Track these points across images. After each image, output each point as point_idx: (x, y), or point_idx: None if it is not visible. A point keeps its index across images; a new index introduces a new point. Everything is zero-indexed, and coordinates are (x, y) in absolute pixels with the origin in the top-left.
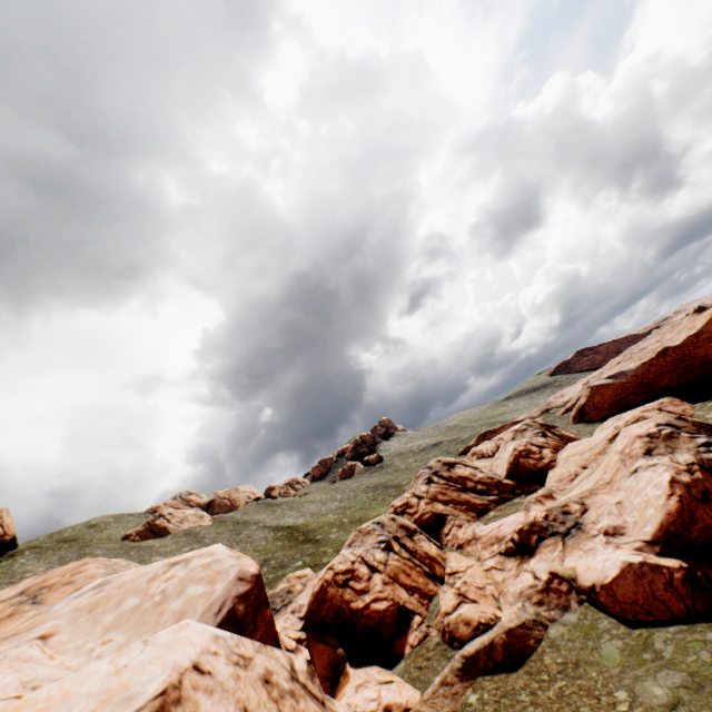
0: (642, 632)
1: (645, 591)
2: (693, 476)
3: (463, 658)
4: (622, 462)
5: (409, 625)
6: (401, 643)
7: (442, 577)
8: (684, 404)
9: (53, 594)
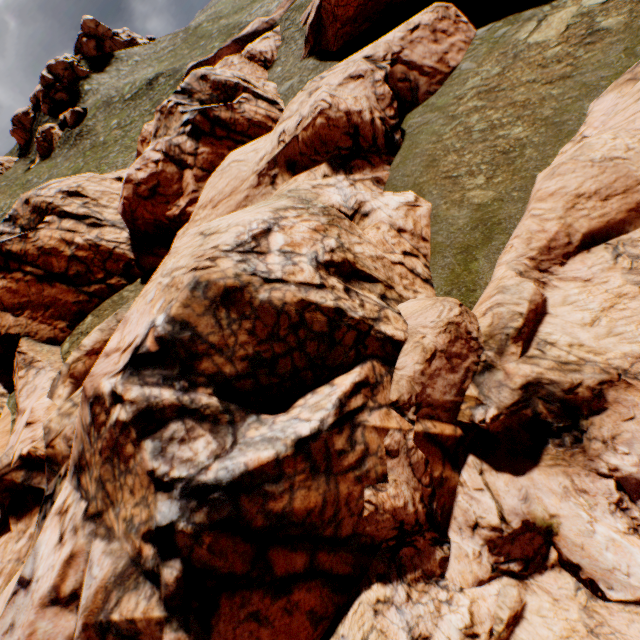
0: None
1: None
2: None
3: None
4: None
5: None
6: None
7: None
8: (459, 29)
9: None
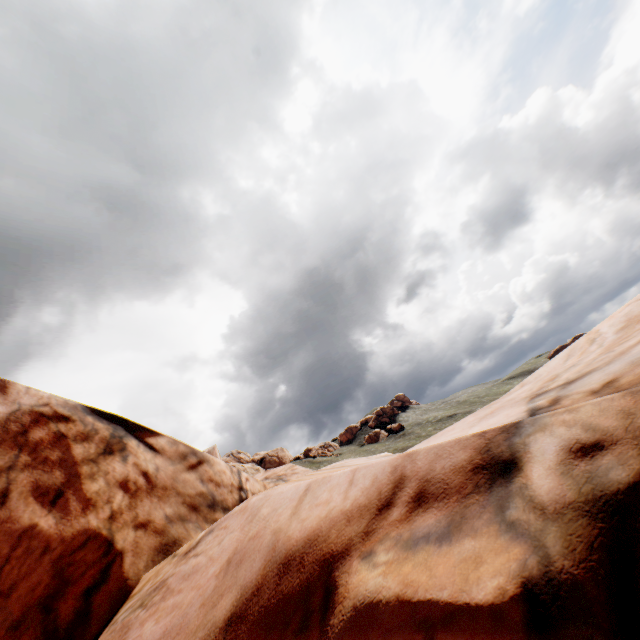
0: None
1: None
2: None
3: None
4: None
5: None
6: None
7: None
8: None
9: (292, 477)
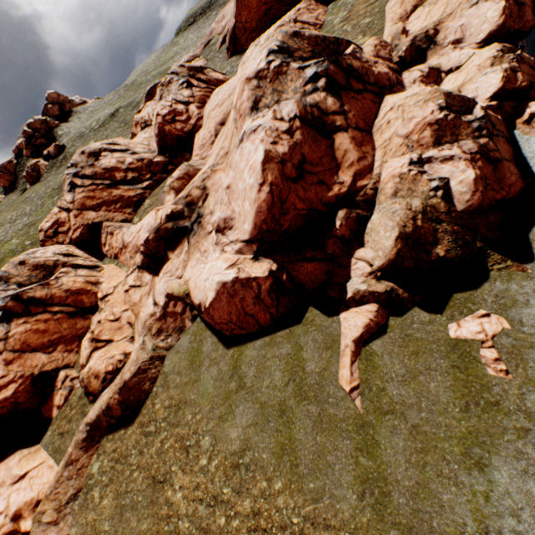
0: (235, 353)
1: (239, 309)
2: (294, 140)
3: (88, 426)
4: (235, 124)
5: (55, 387)
6: (48, 409)
7: (94, 306)
8: (319, 8)
9: None
